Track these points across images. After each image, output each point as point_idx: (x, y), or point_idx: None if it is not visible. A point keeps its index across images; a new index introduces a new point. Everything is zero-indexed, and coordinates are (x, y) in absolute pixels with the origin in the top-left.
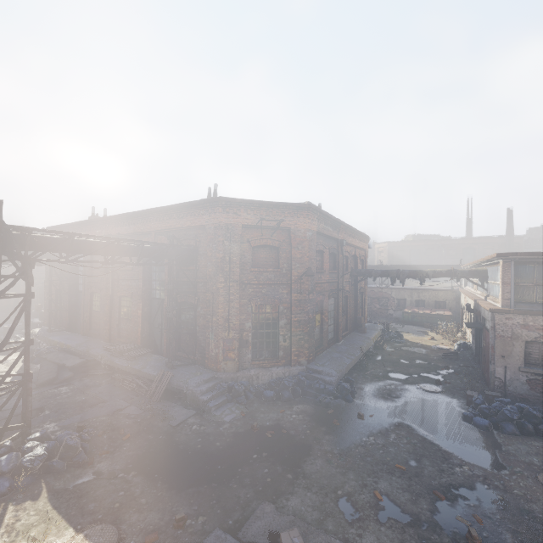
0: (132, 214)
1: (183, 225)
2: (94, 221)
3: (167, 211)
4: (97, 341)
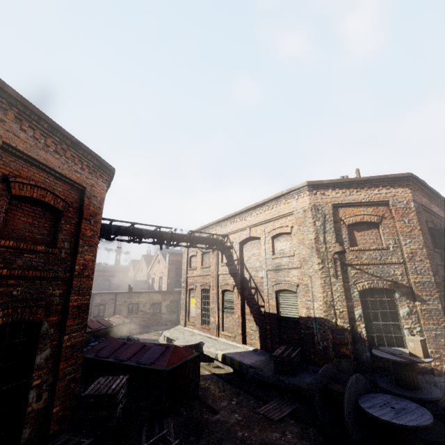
0: None
1: None
2: None
3: None
4: None
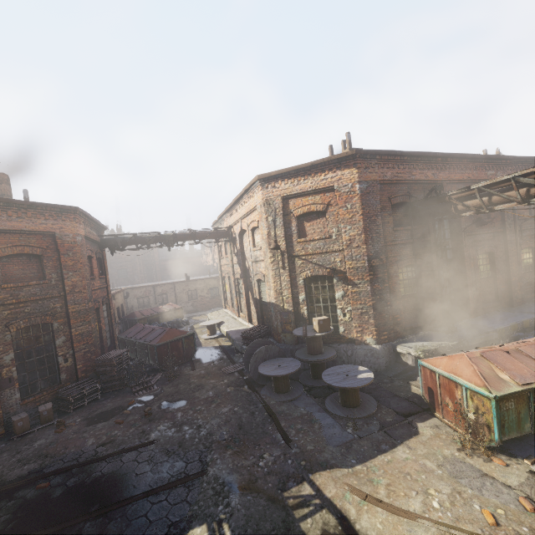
0: None
1: None
2: (494, 157)
3: None
4: (516, 308)
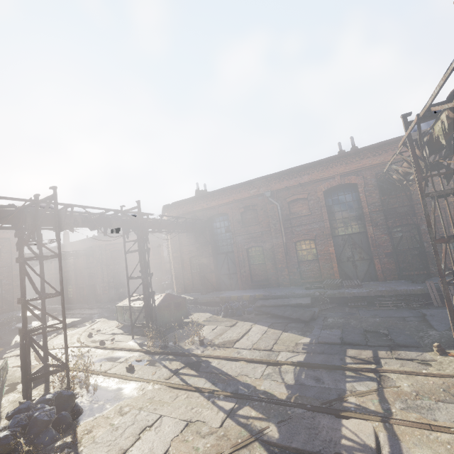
0: (310, 164)
1: (383, 160)
2: (250, 182)
3: (359, 153)
4: (275, 288)
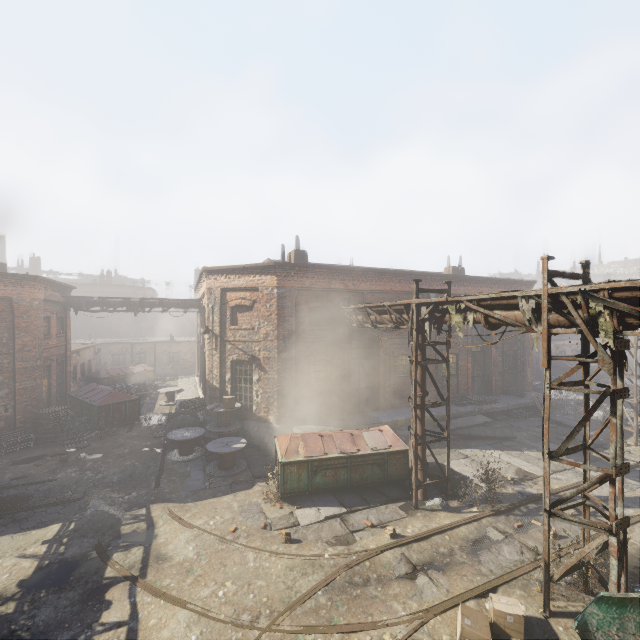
0: (470, 278)
1: None
2: (417, 274)
3: (499, 282)
4: None
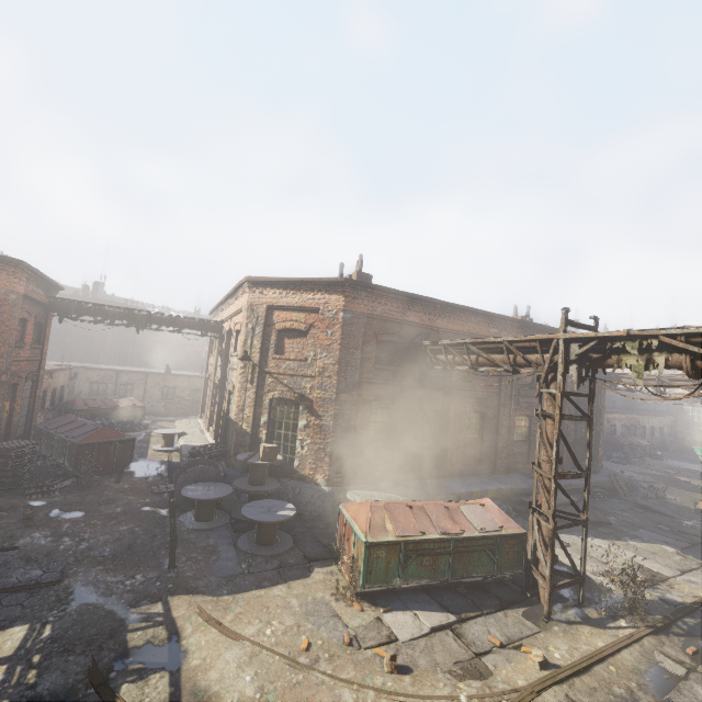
0: (551, 329)
1: None
2: (499, 317)
3: None
4: (496, 476)
